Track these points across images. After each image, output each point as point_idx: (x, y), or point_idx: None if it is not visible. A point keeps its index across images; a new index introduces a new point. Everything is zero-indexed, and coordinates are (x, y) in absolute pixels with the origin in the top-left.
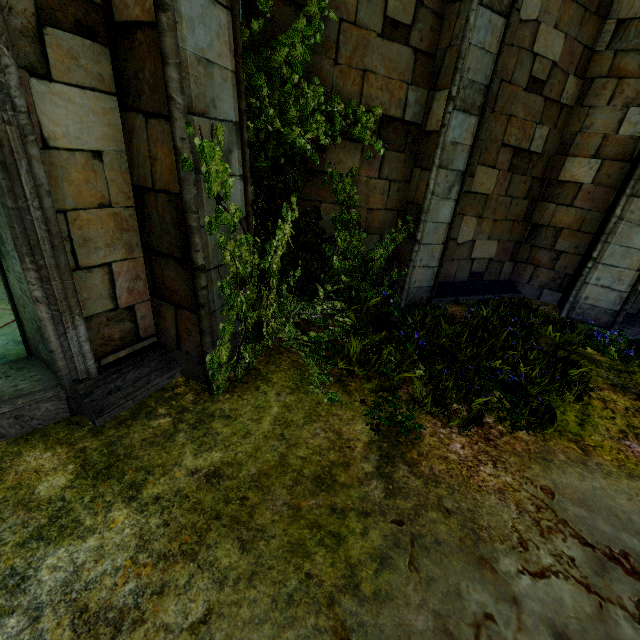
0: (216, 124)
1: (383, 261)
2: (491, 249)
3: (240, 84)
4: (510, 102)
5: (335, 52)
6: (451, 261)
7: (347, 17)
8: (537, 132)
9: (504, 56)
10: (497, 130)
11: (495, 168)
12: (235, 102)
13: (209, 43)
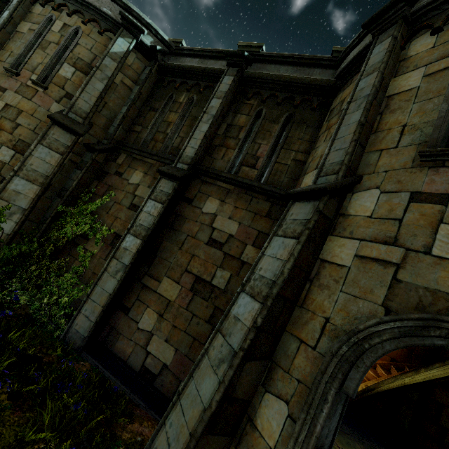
0: (10, 204)
1: (72, 299)
2: (168, 353)
3: (33, 201)
4: (194, 247)
5: (109, 210)
6: (129, 340)
7: (118, 201)
8: (219, 272)
9: (191, 225)
10: (183, 260)
11: (179, 284)
12: (29, 204)
13: (23, 189)
